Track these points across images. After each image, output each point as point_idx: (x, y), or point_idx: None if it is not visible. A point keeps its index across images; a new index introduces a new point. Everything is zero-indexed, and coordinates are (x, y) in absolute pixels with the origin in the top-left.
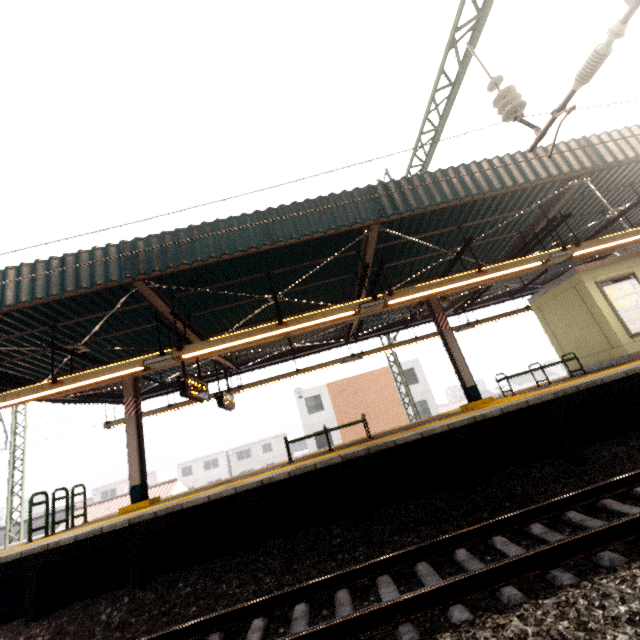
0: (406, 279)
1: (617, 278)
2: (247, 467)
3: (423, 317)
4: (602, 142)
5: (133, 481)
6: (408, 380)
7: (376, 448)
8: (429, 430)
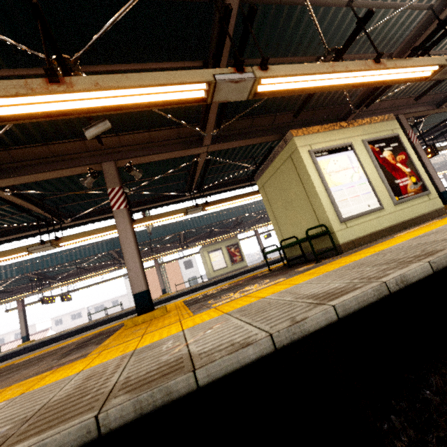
0: (141, 250)
1: (215, 250)
2: (102, 316)
3: (168, 251)
4: (185, 222)
5: (23, 335)
6: (188, 266)
7: (105, 319)
8: (121, 313)
